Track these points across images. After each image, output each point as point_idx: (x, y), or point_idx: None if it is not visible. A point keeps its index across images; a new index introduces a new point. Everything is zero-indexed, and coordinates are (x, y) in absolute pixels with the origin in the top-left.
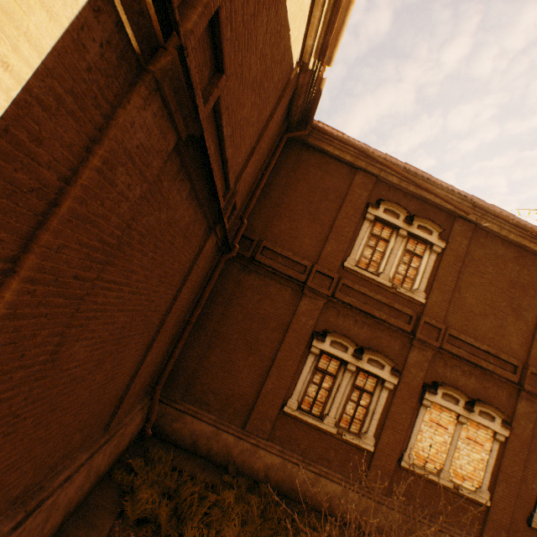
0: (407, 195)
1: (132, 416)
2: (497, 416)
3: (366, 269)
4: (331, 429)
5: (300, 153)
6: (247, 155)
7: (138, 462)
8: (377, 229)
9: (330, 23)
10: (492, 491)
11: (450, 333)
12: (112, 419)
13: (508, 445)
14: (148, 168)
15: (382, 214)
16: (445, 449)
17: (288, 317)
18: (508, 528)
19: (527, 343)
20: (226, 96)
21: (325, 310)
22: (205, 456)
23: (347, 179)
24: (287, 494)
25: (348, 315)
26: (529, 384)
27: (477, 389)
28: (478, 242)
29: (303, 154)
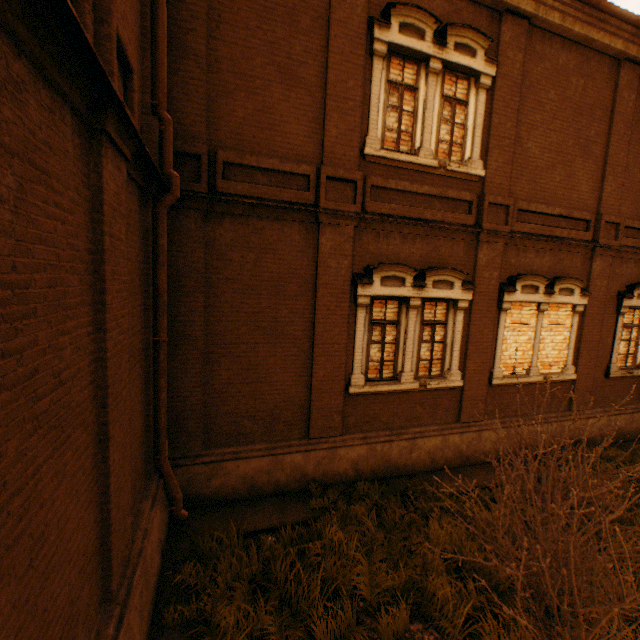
0: None
1: (144, 529)
2: (576, 287)
3: (397, 150)
4: (412, 385)
5: None
6: None
7: (192, 569)
8: (395, 71)
9: None
10: (576, 364)
11: (518, 208)
12: (107, 581)
13: (586, 314)
14: None
15: (398, 37)
16: (530, 346)
17: (309, 270)
18: (591, 389)
19: (597, 188)
20: None
21: (359, 237)
22: (275, 492)
23: None
24: (387, 476)
25: (391, 232)
26: (601, 238)
27: (552, 267)
28: (534, 54)
29: None
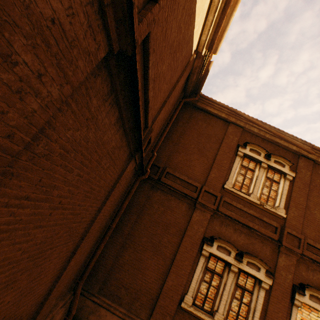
0: (264, 140)
1: (53, 315)
2: None
3: (240, 190)
4: None
5: (192, 112)
6: (161, 105)
7: None
8: (245, 162)
9: (218, 26)
10: None
11: (307, 242)
12: None
13: None
14: (70, 64)
15: (248, 152)
16: None
17: (184, 225)
18: None
19: None
20: (154, 37)
21: (212, 220)
22: None
23: (223, 128)
24: None
25: (229, 224)
26: None
27: None
28: (317, 173)
29: (193, 113)
